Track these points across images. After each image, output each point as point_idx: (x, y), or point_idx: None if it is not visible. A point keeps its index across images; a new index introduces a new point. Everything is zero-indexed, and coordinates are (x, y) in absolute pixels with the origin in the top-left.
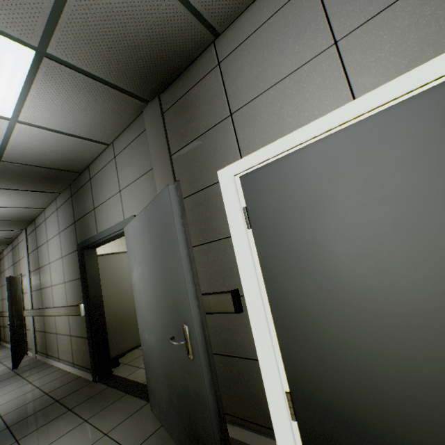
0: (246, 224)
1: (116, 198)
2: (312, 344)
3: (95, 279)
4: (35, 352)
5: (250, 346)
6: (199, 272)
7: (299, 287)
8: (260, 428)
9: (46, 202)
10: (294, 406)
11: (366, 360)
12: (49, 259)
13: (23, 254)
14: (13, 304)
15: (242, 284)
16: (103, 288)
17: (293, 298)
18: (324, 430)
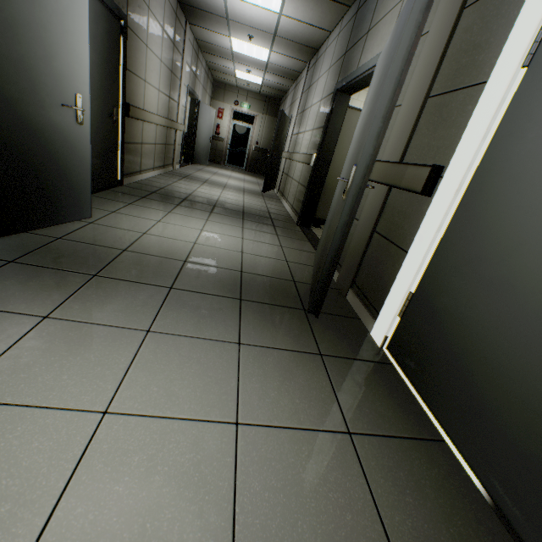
0: (526, 55)
1: (395, 11)
2: (472, 258)
3: (334, 132)
4: (277, 190)
5: (411, 238)
6: (418, 136)
7: (518, 180)
8: (371, 309)
9: (332, 22)
10: (407, 306)
11: (519, 301)
12: (312, 101)
13: (299, 94)
14: (276, 139)
15: (451, 159)
16: (338, 148)
17: (497, 194)
18: (416, 337)
